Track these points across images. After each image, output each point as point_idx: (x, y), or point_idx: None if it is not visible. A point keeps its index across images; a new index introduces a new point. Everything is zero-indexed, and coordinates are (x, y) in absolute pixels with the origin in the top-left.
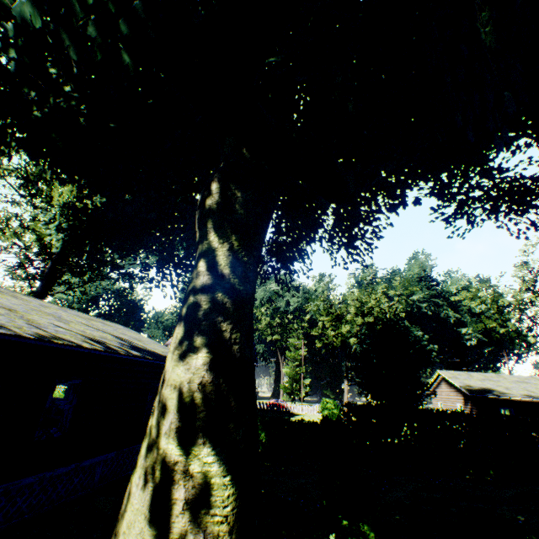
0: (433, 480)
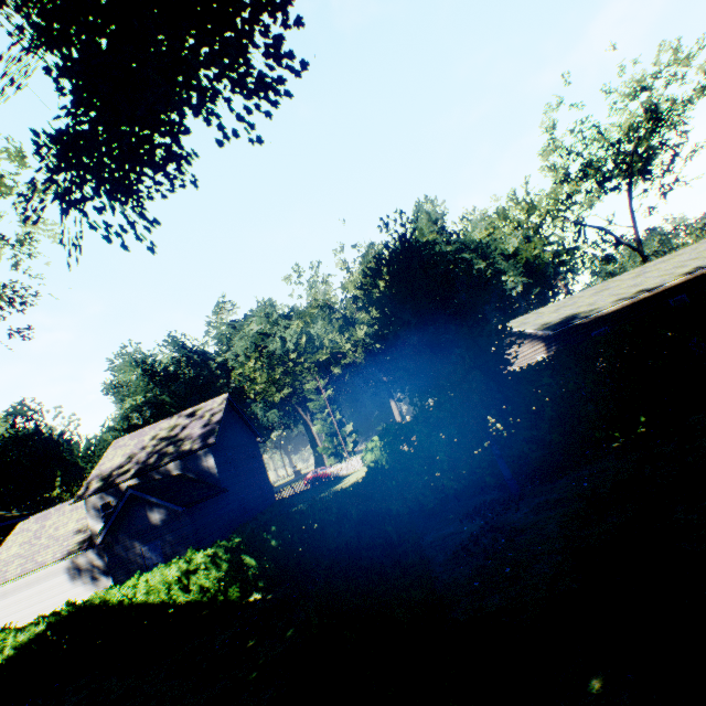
0: (575, 484)
